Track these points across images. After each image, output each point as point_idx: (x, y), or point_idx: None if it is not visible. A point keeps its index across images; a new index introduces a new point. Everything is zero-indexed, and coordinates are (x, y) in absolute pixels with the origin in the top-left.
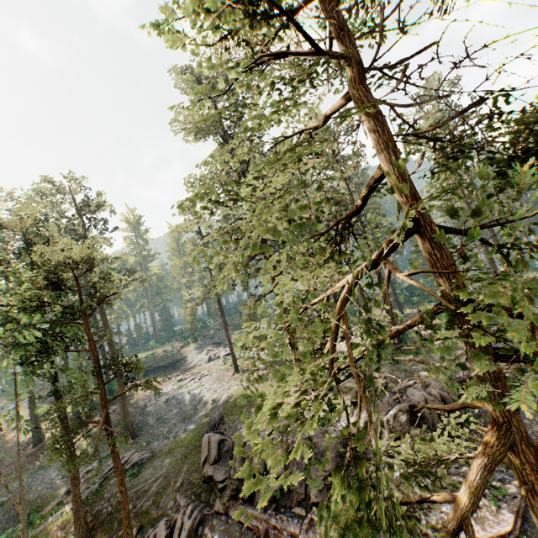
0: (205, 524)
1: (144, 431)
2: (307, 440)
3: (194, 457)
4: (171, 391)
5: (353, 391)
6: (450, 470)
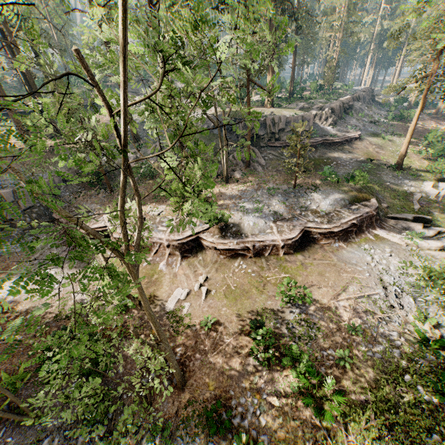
0: (258, 151)
1: (143, 138)
2: (301, 117)
3: (218, 139)
4: (135, 118)
5: (297, 108)
6: (341, 127)
